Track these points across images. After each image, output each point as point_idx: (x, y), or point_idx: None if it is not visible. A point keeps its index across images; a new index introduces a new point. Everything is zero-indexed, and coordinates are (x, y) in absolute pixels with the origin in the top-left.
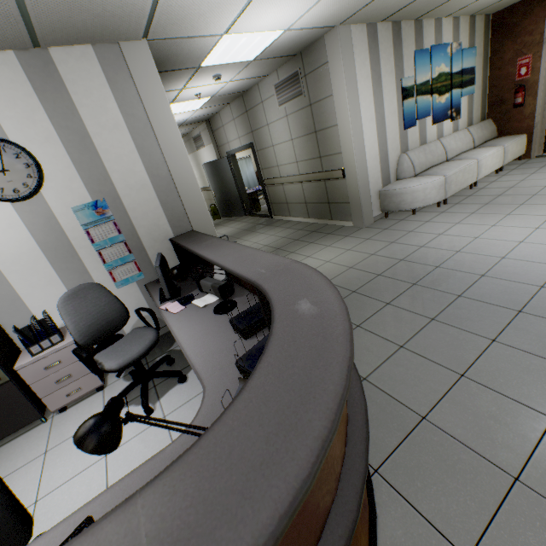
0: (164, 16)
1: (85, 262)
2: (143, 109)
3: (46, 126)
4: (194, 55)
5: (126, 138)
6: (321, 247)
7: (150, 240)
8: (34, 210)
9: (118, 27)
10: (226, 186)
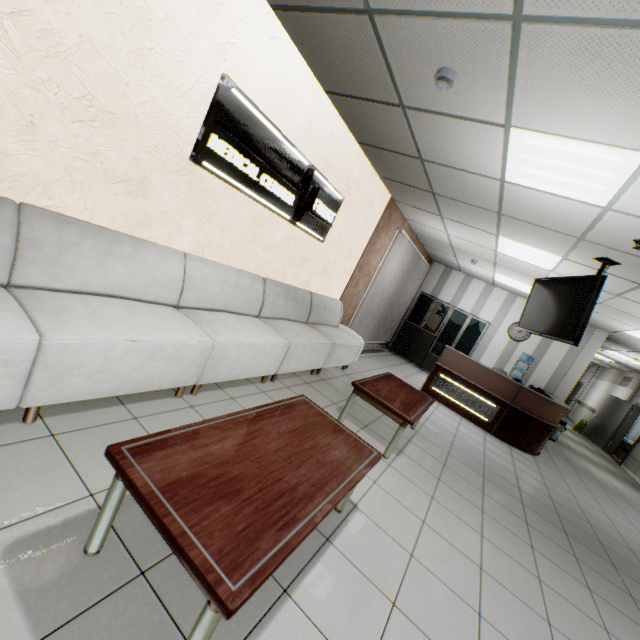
0: (619, 334)
1: (506, 367)
2: (581, 348)
3: None
4: (634, 347)
5: (564, 350)
6: (617, 480)
7: (532, 381)
8: (512, 344)
9: (598, 327)
10: (609, 419)
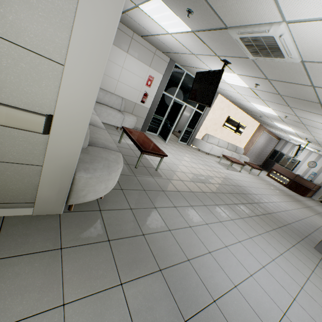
0: None
1: (305, 176)
2: None
3: (321, 164)
4: None
5: None
6: None
7: (315, 181)
8: (309, 168)
9: None
10: None
